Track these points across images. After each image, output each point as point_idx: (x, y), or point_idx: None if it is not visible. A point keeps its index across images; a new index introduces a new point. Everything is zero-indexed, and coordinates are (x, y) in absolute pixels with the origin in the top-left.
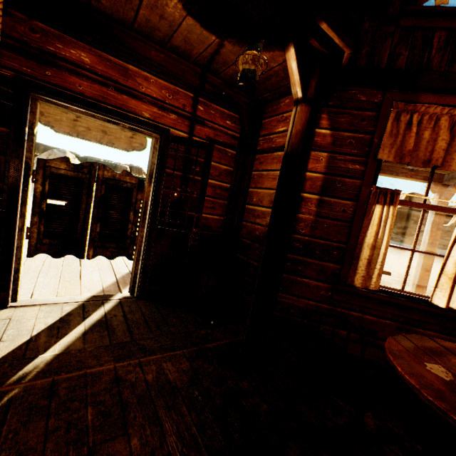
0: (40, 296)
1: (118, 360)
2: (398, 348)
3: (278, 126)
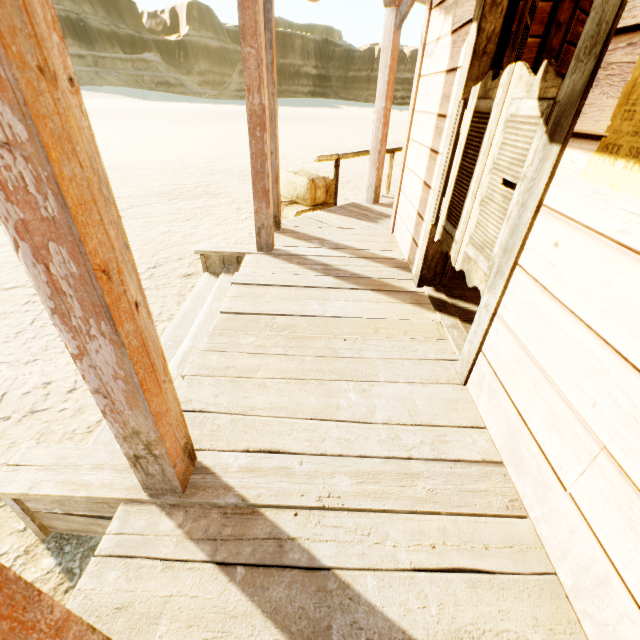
0: (447, 353)
1: None
2: None
3: None
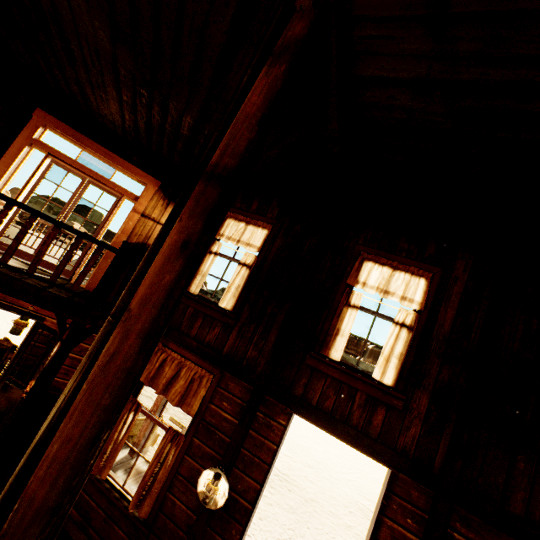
0: None
1: None
2: None
3: None
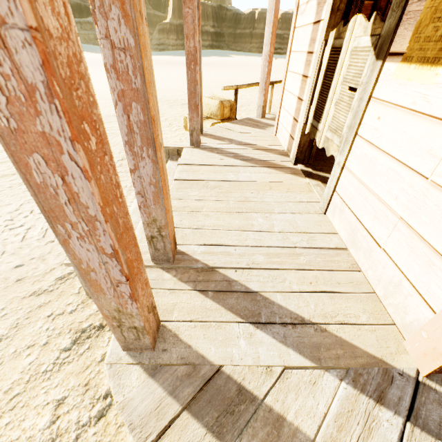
0: (314, 199)
1: None
2: None
3: None
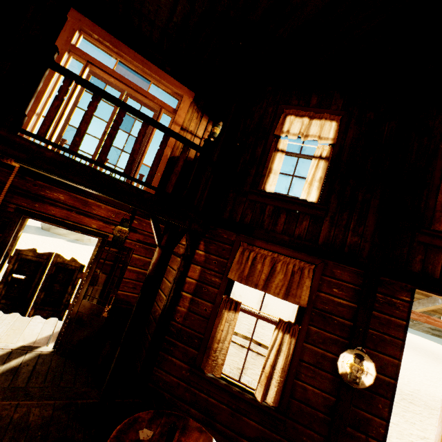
0: None
1: (4, 399)
2: (143, 417)
3: (183, 240)
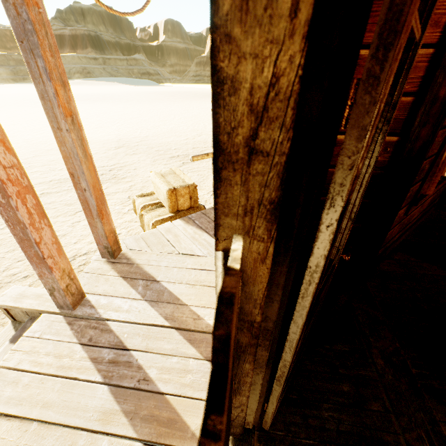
0: None
1: None
2: None
3: None
